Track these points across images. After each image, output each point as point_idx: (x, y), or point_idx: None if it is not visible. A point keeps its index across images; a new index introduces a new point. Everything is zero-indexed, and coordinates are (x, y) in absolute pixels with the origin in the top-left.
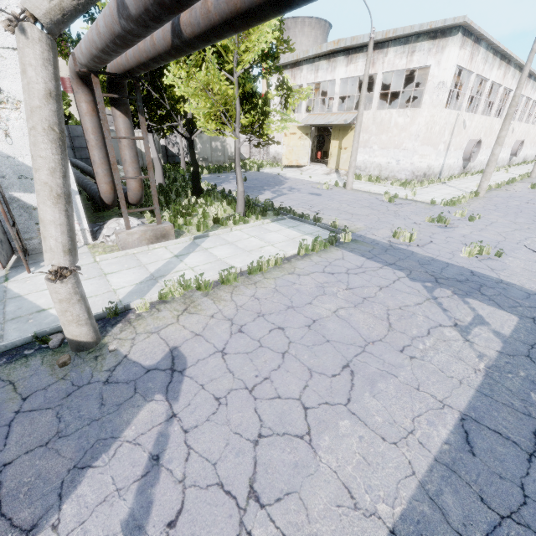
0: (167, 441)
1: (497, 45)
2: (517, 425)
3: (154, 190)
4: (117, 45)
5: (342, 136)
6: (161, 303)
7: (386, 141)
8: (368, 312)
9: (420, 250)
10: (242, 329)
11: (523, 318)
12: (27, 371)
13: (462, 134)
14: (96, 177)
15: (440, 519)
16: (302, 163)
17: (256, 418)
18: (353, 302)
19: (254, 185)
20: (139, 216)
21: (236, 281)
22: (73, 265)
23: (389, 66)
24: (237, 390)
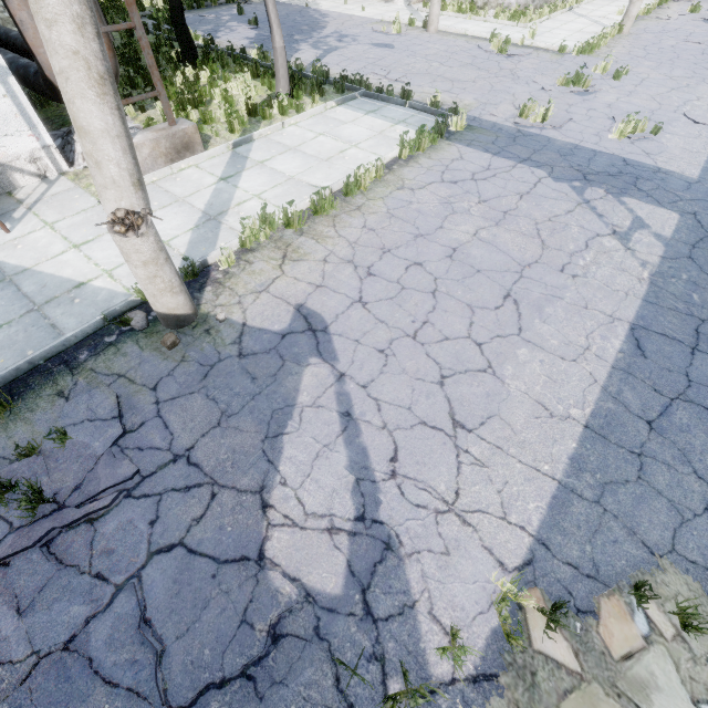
0: (349, 399)
1: None
2: (681, 326)
3: (149, 55)
4: None
5: None
6: (246, 253)
7: None
8: (514, 230)
9: (557, 135)
10: (371, 272)
11: (685, 215)
12: (129, 360)
13: None
14: (23, 31)
15: (624, 410)
16: None
17: (432, 362)
18: (494, 219)
19: None
20: None
21: (333, 209)
22: (147, 206)
23: None
24: (399, 340)
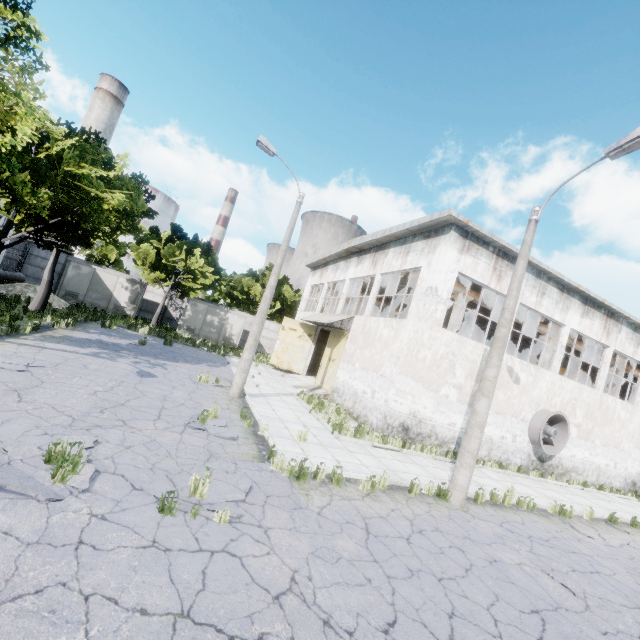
0: None
1: (557, 276)
2: None
3: None
4: None
5: (334, 344)
6: None
7: (368, 359)
8: None
9: None
10: None
11: None
12: None
13: (513, 390)
14: None
15: None
16: (296, 369)
17: None
18: None
19: (129, 347)
20: None
21: None
22: None
23: (387, 267)
24: None
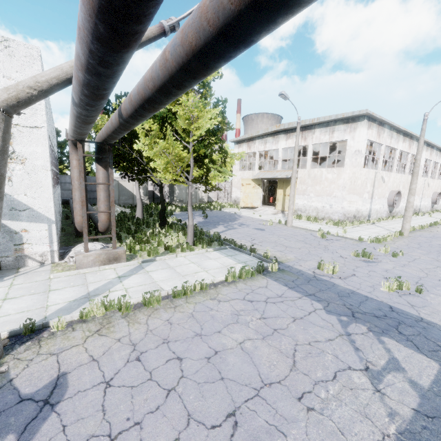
0: None
1: (398, 127)
2: None
3: (113, 222)
4: (80, 122)
5: (285, 187)
6: (79, 322)
7: (320, 191)
8: (274, 346)
9: (341, 282)
10: (140, 356)
11: None
12: None
13: (383, 186)
14: (74, 210)
15: None
16: (256, 205)
17: None
18: (263, 333)
19: (212, 220)
20: (108, 241)
21: (158, 304)
22: None
23: (317, 140)
24: (98, 437)
